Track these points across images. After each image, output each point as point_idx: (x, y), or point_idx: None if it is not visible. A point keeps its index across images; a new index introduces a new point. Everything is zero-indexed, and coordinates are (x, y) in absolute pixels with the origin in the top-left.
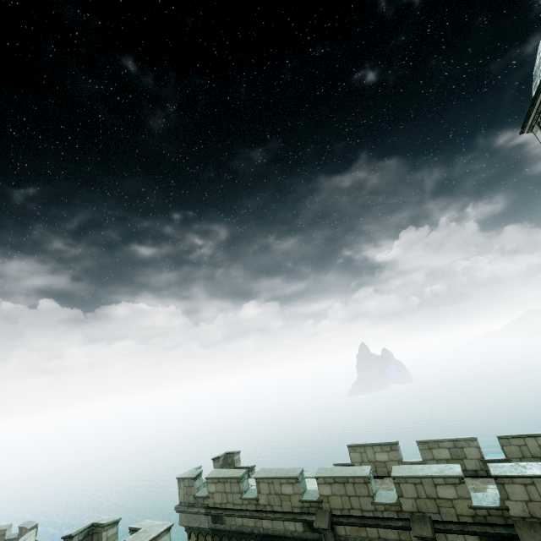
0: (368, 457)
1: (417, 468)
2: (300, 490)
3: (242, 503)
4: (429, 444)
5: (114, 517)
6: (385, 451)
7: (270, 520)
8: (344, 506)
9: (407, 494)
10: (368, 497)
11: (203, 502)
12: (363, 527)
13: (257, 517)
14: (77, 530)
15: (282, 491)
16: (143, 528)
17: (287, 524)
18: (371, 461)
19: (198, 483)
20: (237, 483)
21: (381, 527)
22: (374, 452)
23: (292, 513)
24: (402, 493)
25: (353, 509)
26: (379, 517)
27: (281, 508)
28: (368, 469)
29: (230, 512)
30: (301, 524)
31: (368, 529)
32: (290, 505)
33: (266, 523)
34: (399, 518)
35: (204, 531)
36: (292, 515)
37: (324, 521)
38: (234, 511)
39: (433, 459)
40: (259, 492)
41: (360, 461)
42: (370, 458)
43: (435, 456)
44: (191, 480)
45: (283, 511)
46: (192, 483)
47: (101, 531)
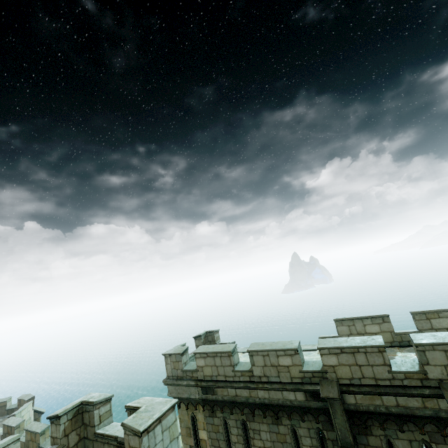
0: (358, 330)
1: (443, 335)
2: (300, 361)
3: (234, 375)
4: (428, 314)
5: (105, 394)
6: (376, 324)
7: (266, 390)
8: (354, 376)
9: (435, 361)
10: (383, 366)
11: (192, 375)
12: (378, 396)
13: (252, 388)
14: (64, 409)
15: (279, 363)
16: (143, 407)
17: (286, 394)
18: (360, 333)
19: (185, 359)
20: (228, 357)
21: (401, 396)
22: (363, 325)
23: (293, 383)
24: (428, 360)
25: (365, 378)
26: (399, 386)
27: (278, 379)
28: (381, 338)
29: (222, 384)
30: (302, 394)
31: (384, 397)
32: (289, 375)
33: (262, 393)
34: (424, 386)
35: (194, 401)
36: (293, 385)
37: (332, 391)
38: (226, 383)
39: (431, 329)
40: (253, 364)
41: (348, 333)
42: (359, 331)
43: (434, 326)
44: (178, 356)
45: (281, 382)
46: (179, 358)
47: (93, 409)
